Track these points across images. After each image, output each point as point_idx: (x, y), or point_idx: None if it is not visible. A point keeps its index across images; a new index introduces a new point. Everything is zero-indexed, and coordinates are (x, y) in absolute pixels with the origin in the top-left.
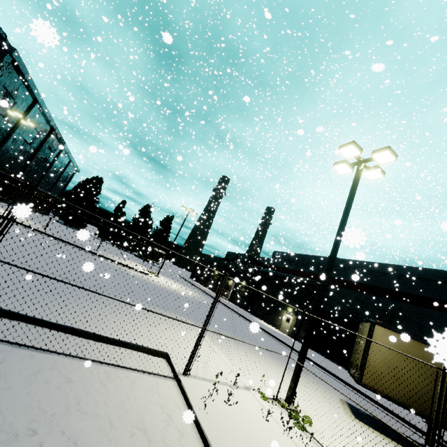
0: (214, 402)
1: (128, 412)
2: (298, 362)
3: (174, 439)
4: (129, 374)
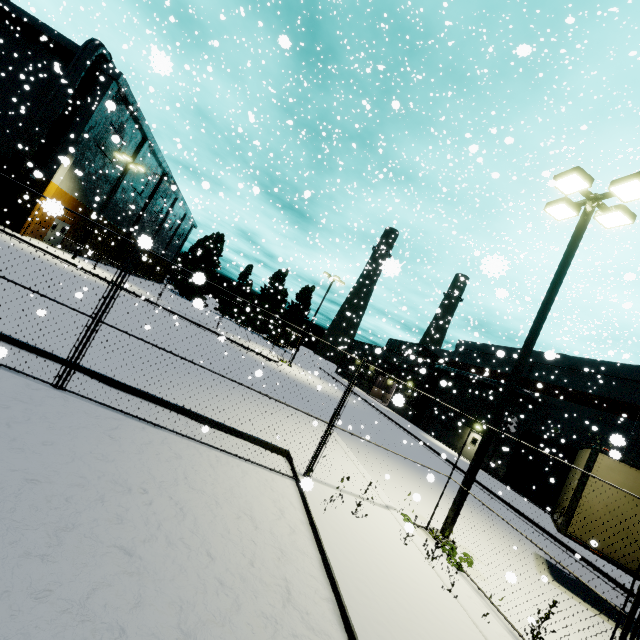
0: (338, 510)
1: (237, 497)
2: (461, 484)
3: (284, 533)
4: (241, 464)
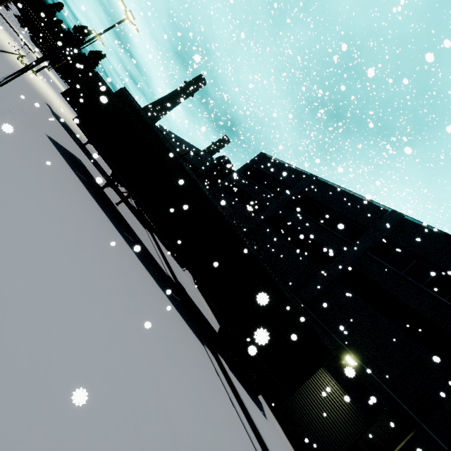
0: None
1: None
2: None
3: None
4: None
